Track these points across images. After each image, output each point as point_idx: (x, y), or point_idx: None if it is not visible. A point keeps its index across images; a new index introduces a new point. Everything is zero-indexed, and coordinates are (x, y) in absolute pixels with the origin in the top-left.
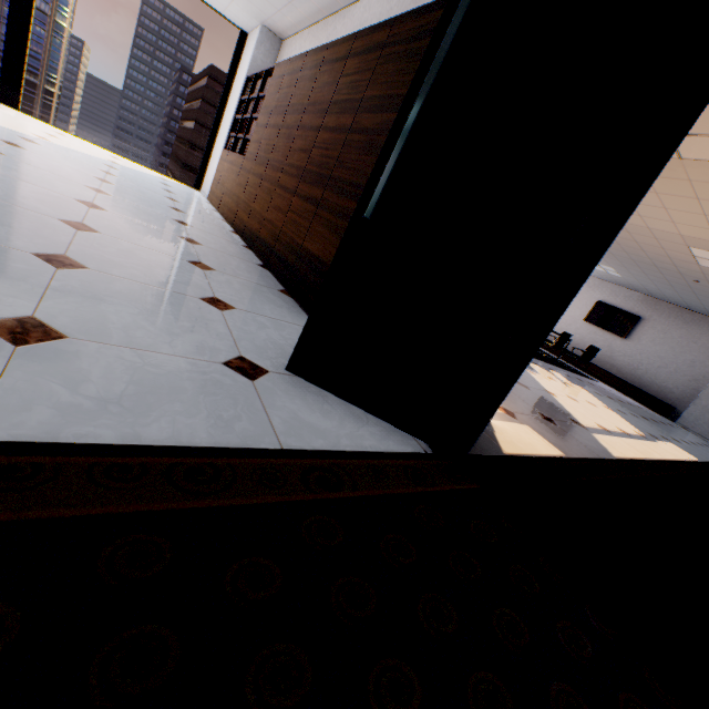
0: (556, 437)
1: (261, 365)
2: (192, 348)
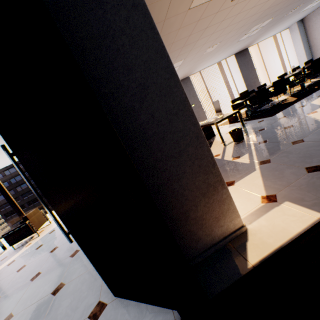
0: (319, 190)
1: (106, 300)
2: (79, 314)
